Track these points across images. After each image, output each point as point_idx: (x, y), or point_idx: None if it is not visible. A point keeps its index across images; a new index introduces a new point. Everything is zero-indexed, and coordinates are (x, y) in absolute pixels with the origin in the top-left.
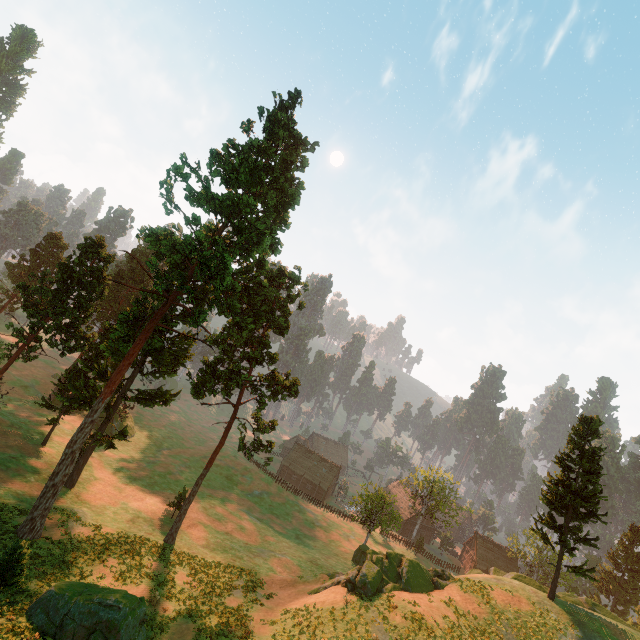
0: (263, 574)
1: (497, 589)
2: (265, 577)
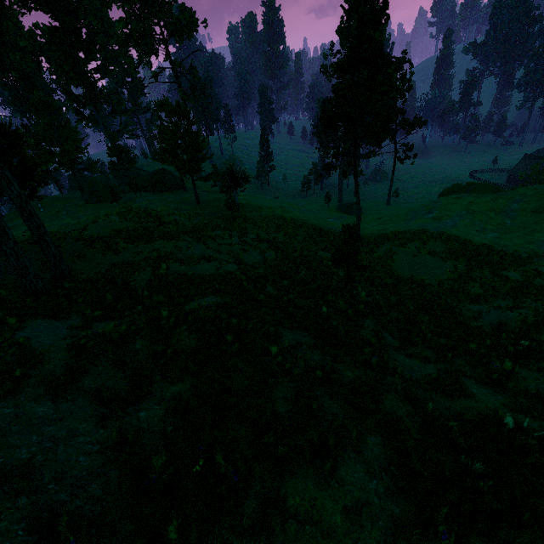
0: None
1: (540, 185)
2: None
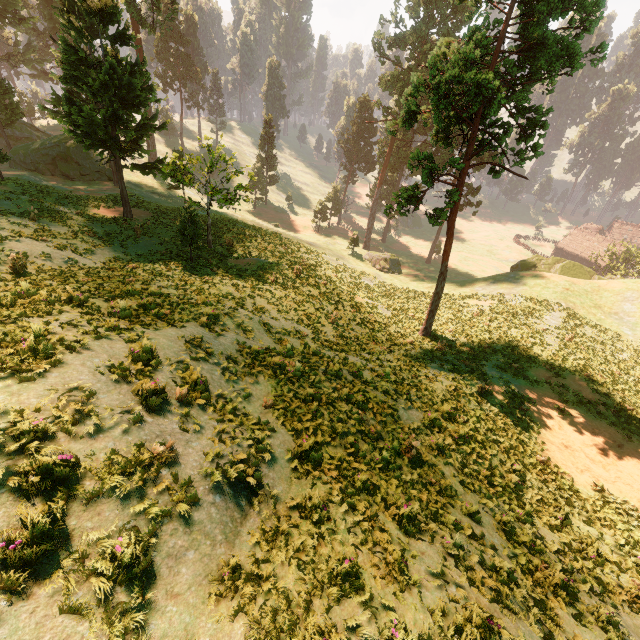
0: None
1: None
2: None
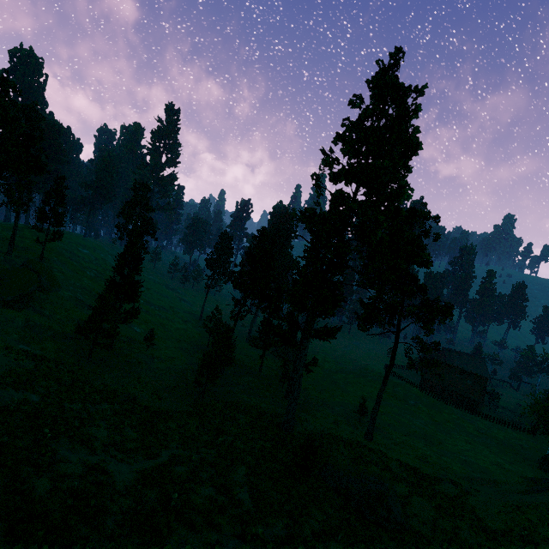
0: (458, 471)
1: None
2: (461, 474)
